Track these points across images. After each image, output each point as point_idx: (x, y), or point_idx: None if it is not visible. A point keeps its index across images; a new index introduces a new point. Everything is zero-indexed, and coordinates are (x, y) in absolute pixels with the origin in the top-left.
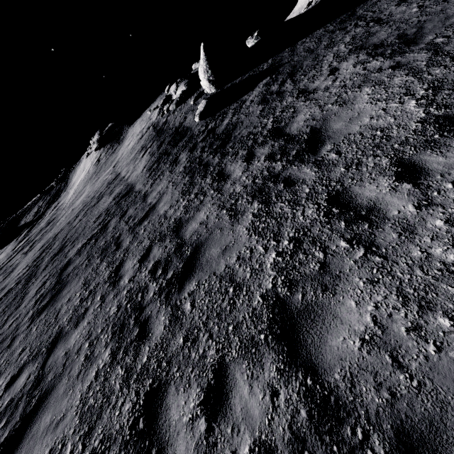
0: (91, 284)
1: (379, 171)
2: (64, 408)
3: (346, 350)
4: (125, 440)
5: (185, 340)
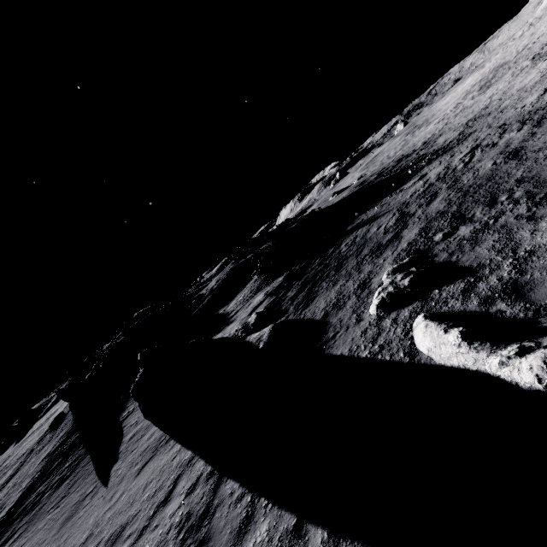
0: None
1: None
2: None
3: None
4: None
5: None
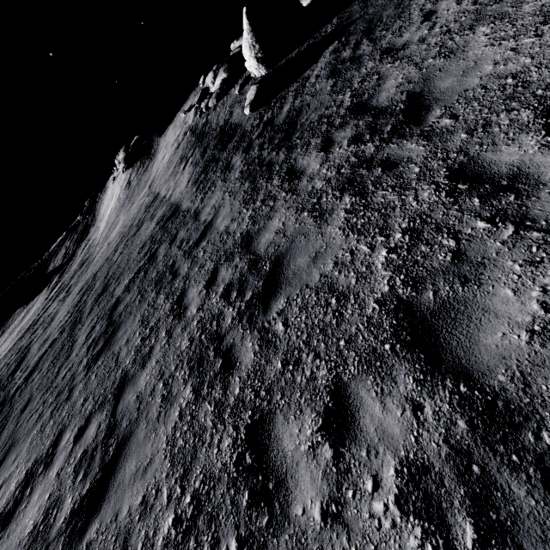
0: (151, 320)
1: (519, 128)
2: (150, 453)
3: (509, 347)
4: (232, 478)
5: (284, 364)
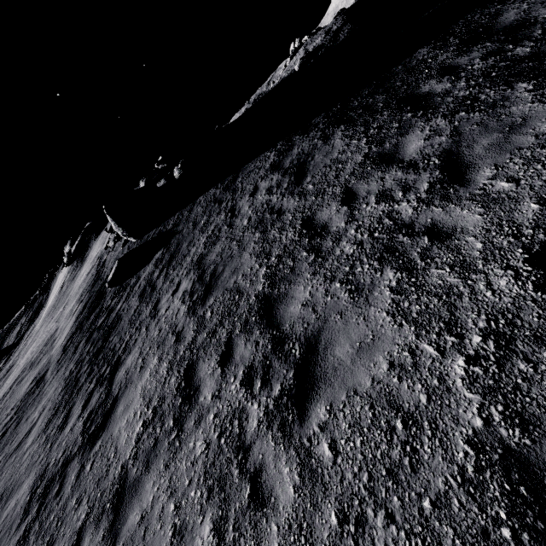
0: None
1: (73, 531)
2: None
3: None
4: None
5: None
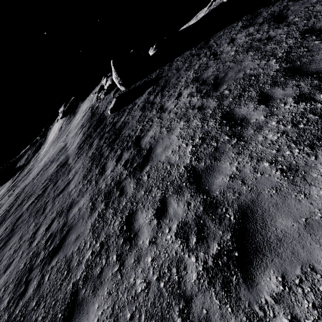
0: (23, 239)
1: (153, 202)
2: None
3: None
4: None
5: (35, 304)
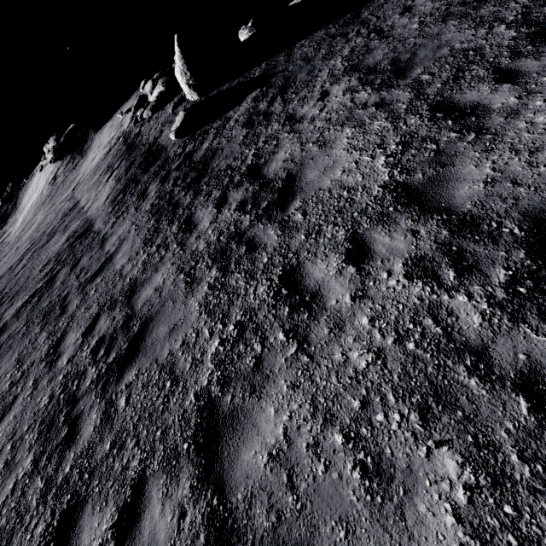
0: (26, 362)
1: (334, 245)
2: None
3: (254, 467)
4: None
5: (112, 447)
